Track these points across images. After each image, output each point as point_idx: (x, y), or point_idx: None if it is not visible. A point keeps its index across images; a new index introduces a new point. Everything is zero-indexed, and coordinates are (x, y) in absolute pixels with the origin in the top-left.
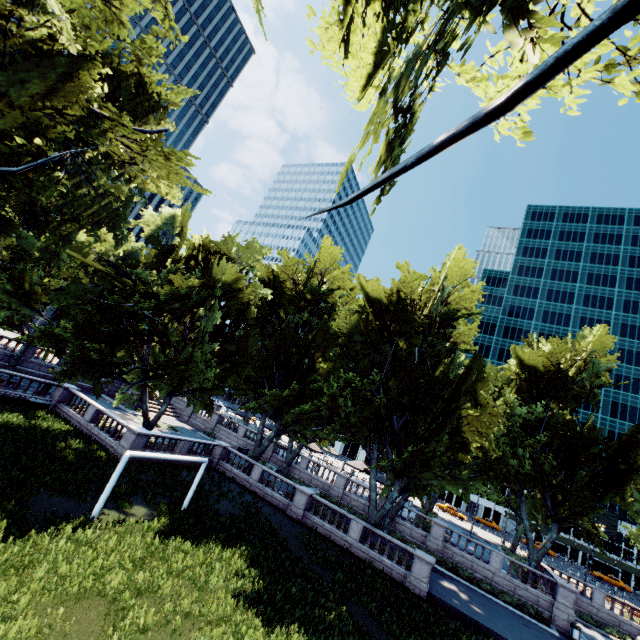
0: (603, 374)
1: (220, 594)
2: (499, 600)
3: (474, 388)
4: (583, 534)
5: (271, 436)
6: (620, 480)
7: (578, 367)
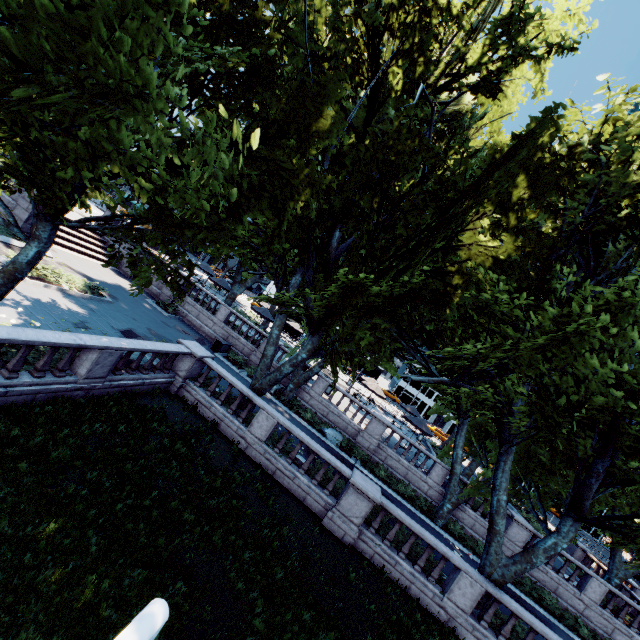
0: None
1: None
2: None
3: None
4: None
5: (299, 358)
6: None
7: None
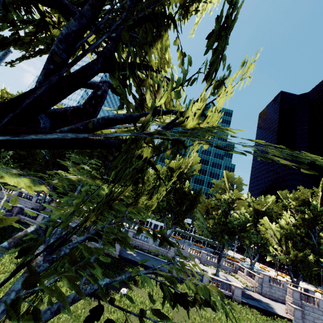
0: (196, 171)
1: (6, 264)
2: (149, 254)
3: (143, 175)
4: (181, 227)
5: (50, 200)
6: (193, 207)
7: (188, 168)
